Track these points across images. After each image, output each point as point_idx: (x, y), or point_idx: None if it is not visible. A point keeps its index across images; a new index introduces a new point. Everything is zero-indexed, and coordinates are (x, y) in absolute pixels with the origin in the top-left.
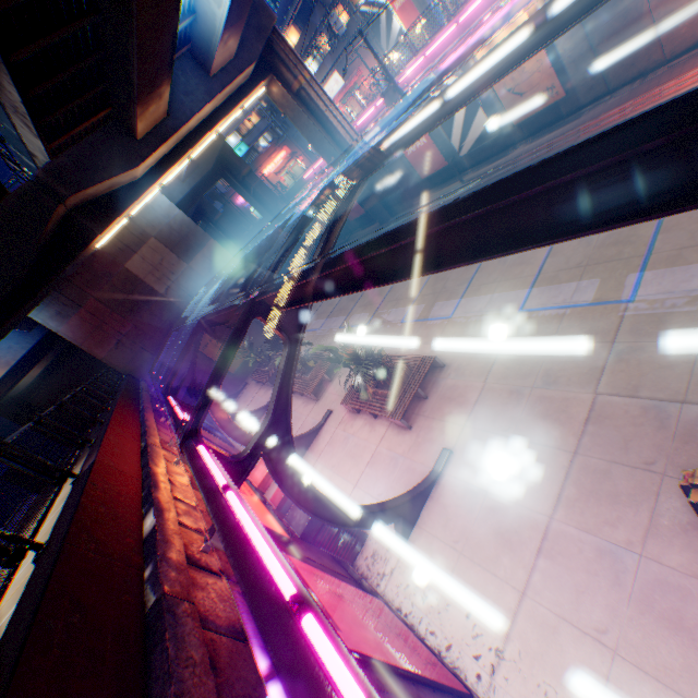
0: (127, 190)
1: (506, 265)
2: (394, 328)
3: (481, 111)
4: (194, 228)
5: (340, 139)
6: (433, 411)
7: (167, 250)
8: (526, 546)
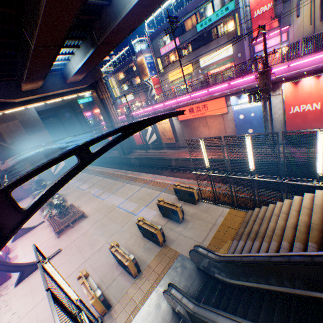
0: (8, 104)
1: (129, 188)
2: (89, 196)
3: (155, 134)
4: (41, 123)
5: (112, 119)
6: (70, 233)
7: (22, 127)
8: None
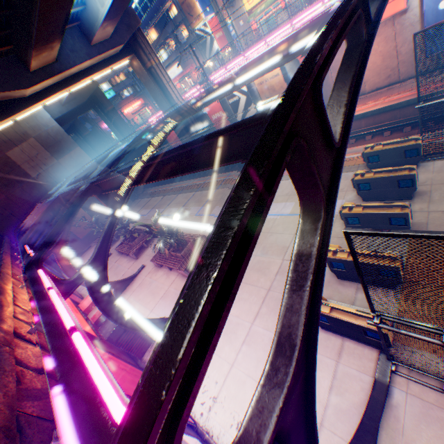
0: (16, 102)
1: None
2: (191, 218)
3: (253, 105)
4: (66, 137)
5: (174, 102)
6: None
7: (43, 148)
8: (238, 340)
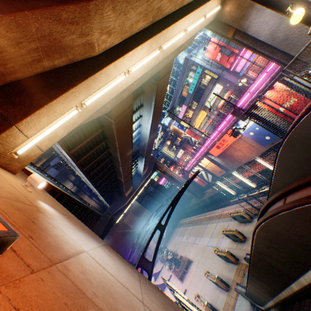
0: (123, 207)
1: (209, 227)
2: (188, 244)
3: (208, 173)
4: (141, 206)
5: (176, 179)
6: (187, 276)
7: (134, 214)
8: None
